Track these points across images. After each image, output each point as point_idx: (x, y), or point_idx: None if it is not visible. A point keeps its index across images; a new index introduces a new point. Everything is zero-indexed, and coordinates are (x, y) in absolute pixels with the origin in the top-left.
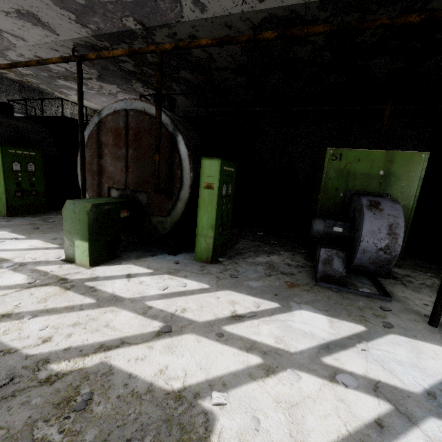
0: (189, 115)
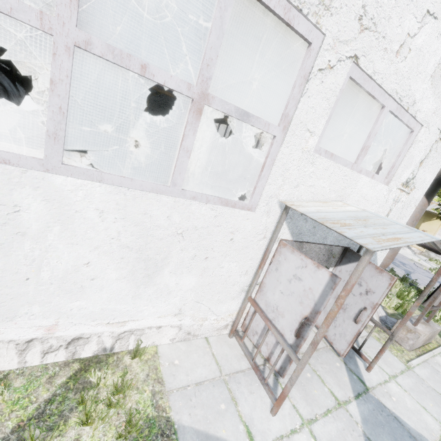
0: None
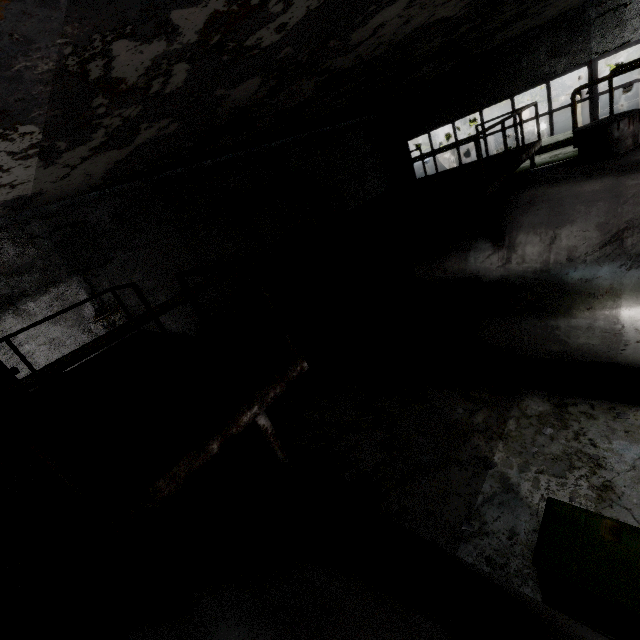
0: (70, 220)
